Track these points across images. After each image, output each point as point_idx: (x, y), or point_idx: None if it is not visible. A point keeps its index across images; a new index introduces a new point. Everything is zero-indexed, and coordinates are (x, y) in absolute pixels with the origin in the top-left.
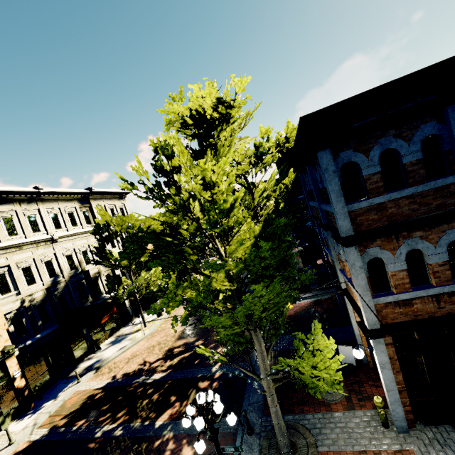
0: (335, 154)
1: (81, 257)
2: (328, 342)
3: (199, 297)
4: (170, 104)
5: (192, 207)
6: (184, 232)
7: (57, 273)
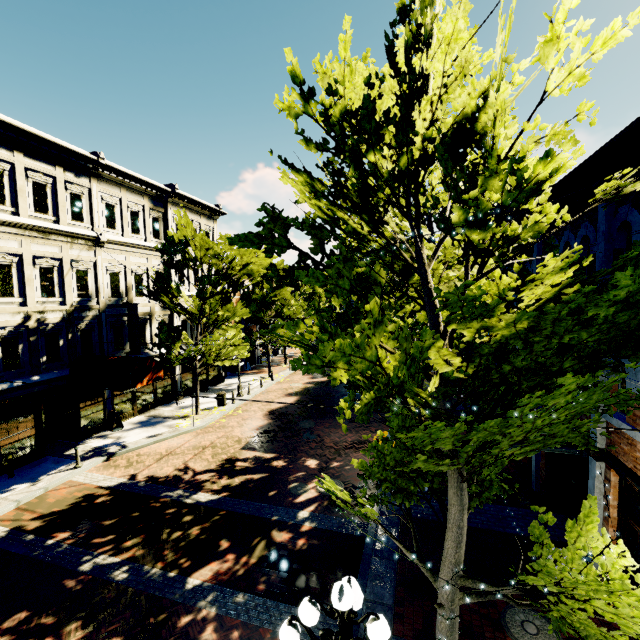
0: None
1: (131, 282)
2: (614, 549)
3: (404, 369)
4: None
5: (417, 183)
6: (287, 295)
7: (90, 293)
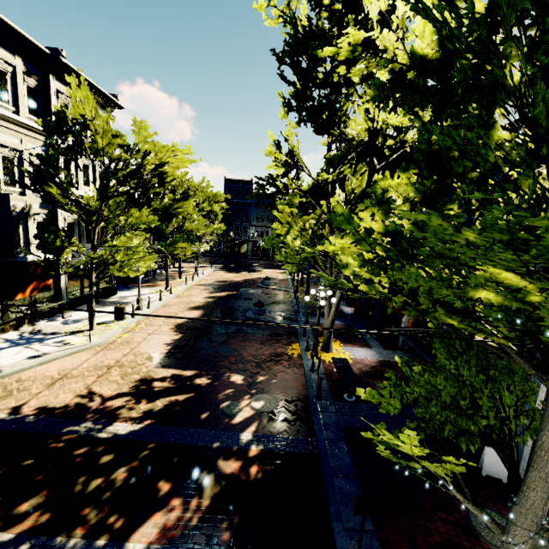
0: None
1: None
2: None
3: None
4: None
5: None
6: (190, 208)
7: None
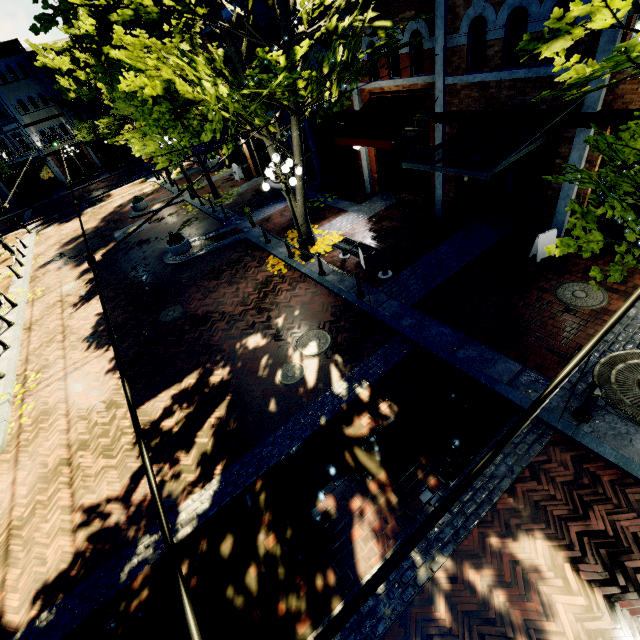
0: None
1: None
2: None
3: None
4: None
5: None
6: None
7: None
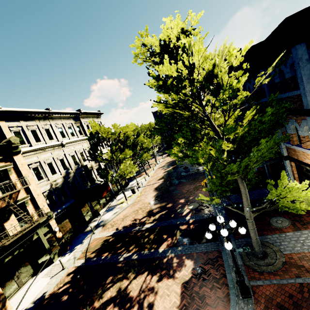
0: (307, 47)
1: (80, 157)
2: (293, 183)
3: (217, 153)
4: (138, 40)
5: (200, 95)
6: (142, 138)
7: (67, 167)
